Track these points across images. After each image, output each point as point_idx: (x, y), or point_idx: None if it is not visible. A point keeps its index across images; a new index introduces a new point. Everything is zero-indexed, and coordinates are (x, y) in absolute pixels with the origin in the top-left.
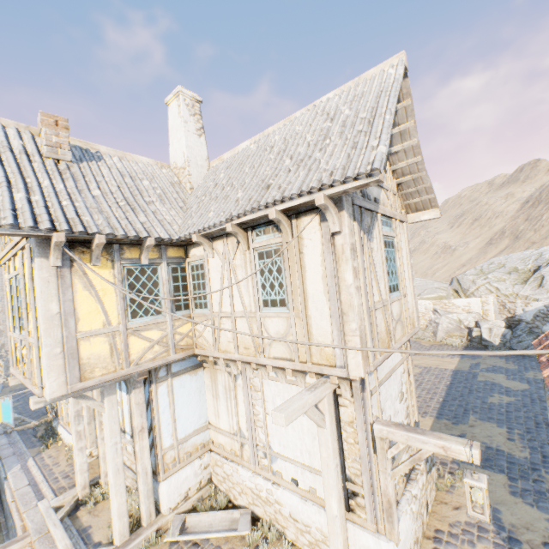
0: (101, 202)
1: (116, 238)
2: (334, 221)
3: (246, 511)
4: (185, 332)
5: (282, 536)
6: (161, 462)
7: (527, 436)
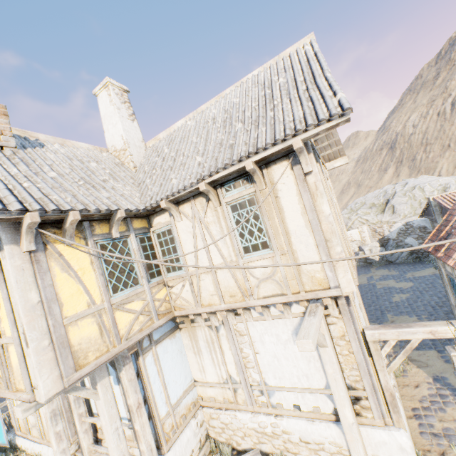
0: (61, 182)
1: (87, 214)
2: (307, 162)
3: (255, 452)
4: (162, 297)
5: None
6: (162, 434)
7: (432, 317)
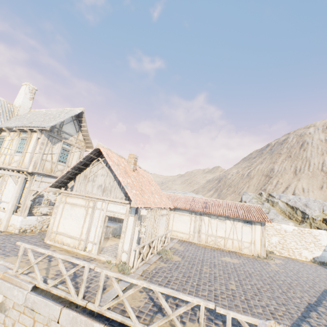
0: None
1: None
2: (39, 135)
3: None
4: None
5: None
6: None
7: None
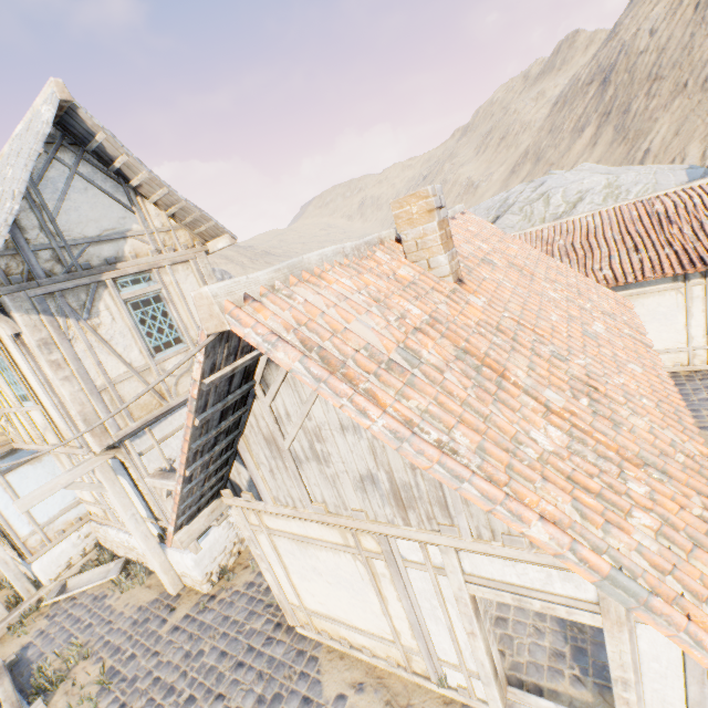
0: None
1: None
2: (2, 326)
3: (121, 560)
4: None
5: (143, 570)
6: (24, 549)
7: None
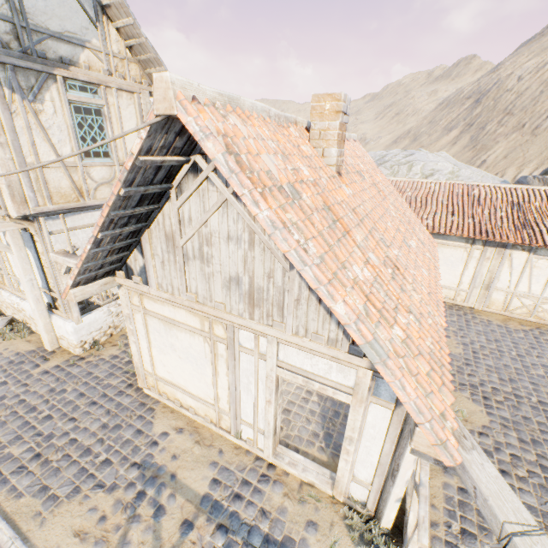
0: None
1: None
2: None
3: (8, 318)
4: None
5: (27, 329)
6: None
7: None
